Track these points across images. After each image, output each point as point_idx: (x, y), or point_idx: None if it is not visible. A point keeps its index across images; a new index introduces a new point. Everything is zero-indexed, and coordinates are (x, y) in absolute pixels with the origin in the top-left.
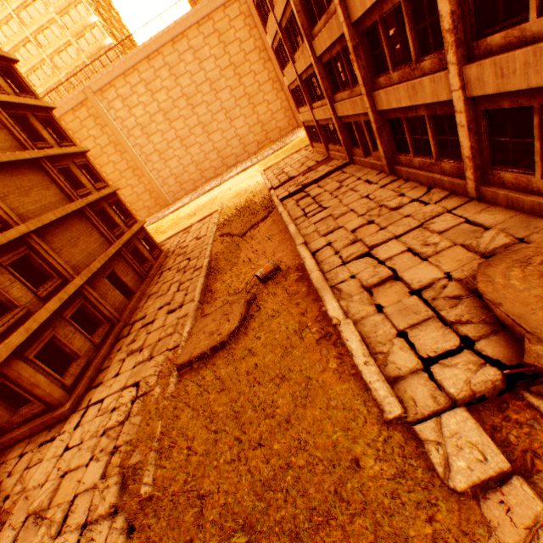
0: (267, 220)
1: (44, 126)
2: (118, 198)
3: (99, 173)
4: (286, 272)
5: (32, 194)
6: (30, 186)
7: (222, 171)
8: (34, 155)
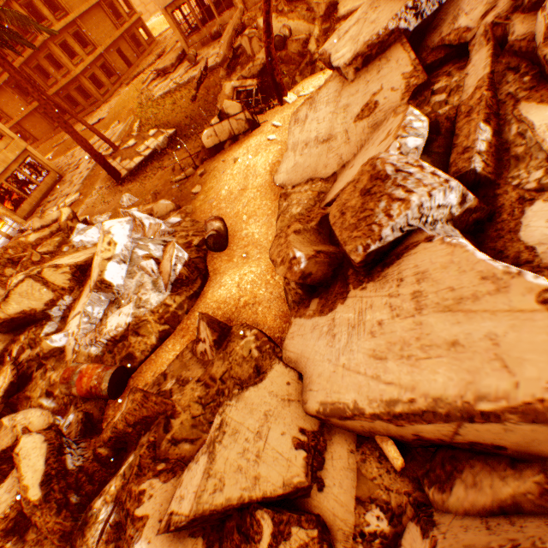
0: None
1: None
2: None
3: None
4: None
5: None
6: None
7: None
8: None
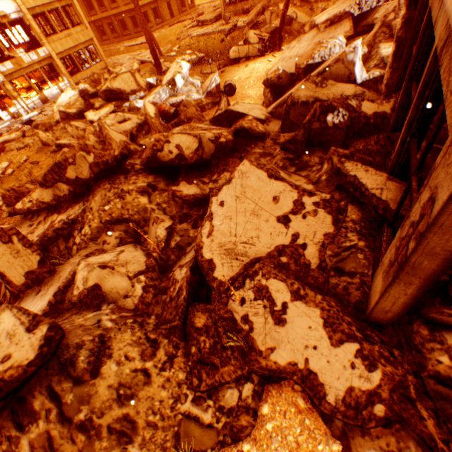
0: None
1: None
2: None
3: None
4: None
5: None
6: None
7: None
8: None
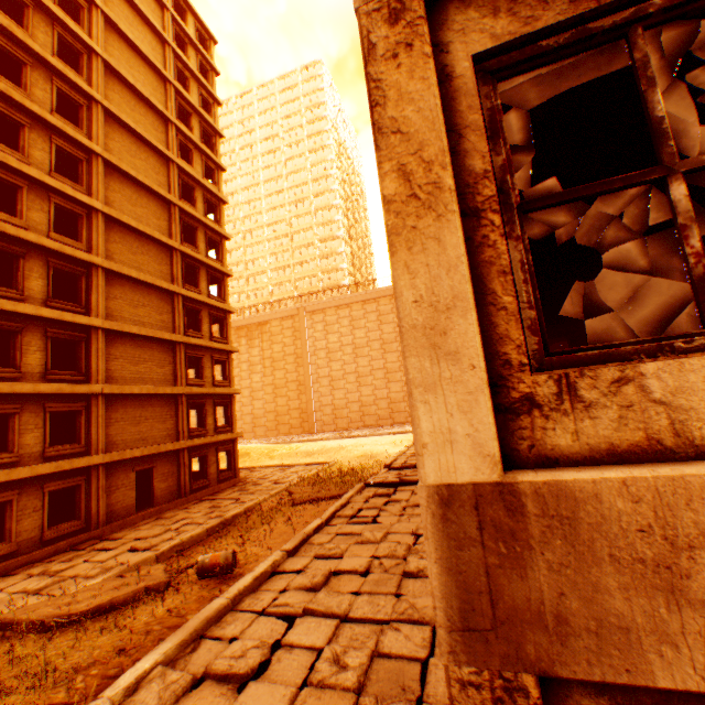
0: (336, 500)
1: (211, 321)
2: (230, 401)
3: (231, 372)
4: (230, 578)
5: (142, 365)
6: (147, 358)
7: (386, 423)
8: (174, 338)
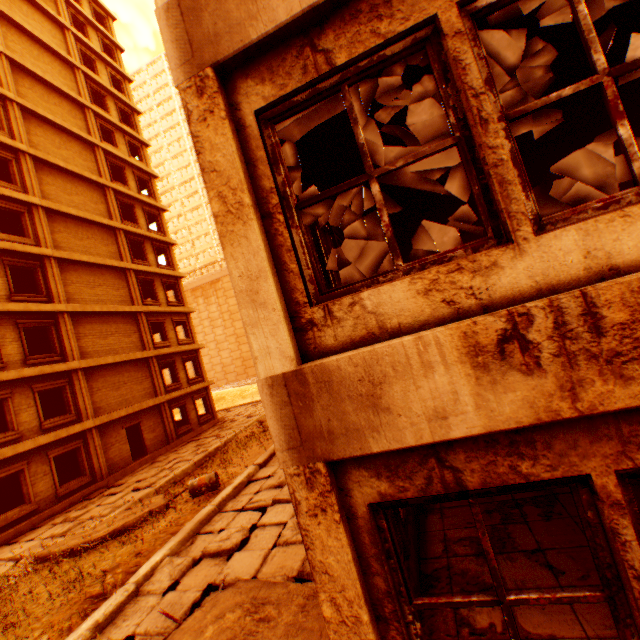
0: None
1: (165, 289)
2: (197, 355)
3: (192, 330)
4: (216, 492)
5: (111, 338)
6: (114, 331)
7: None
8: (134, 309)
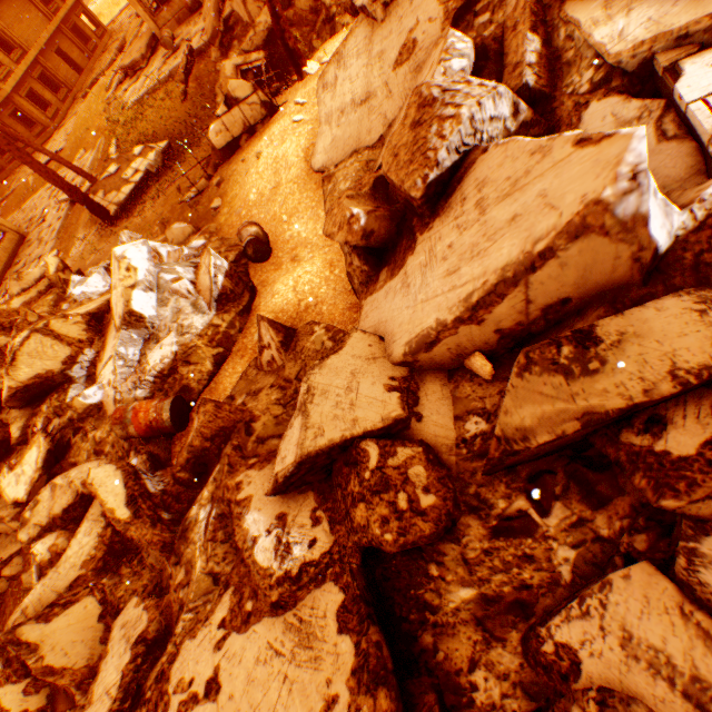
0: None
1: None
2: None
3: None
4: None
5: None
6: None
7: None
8: None
